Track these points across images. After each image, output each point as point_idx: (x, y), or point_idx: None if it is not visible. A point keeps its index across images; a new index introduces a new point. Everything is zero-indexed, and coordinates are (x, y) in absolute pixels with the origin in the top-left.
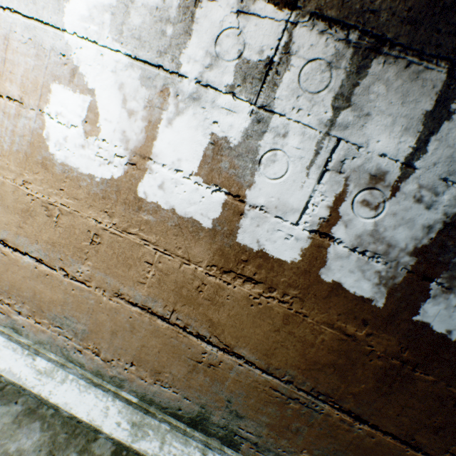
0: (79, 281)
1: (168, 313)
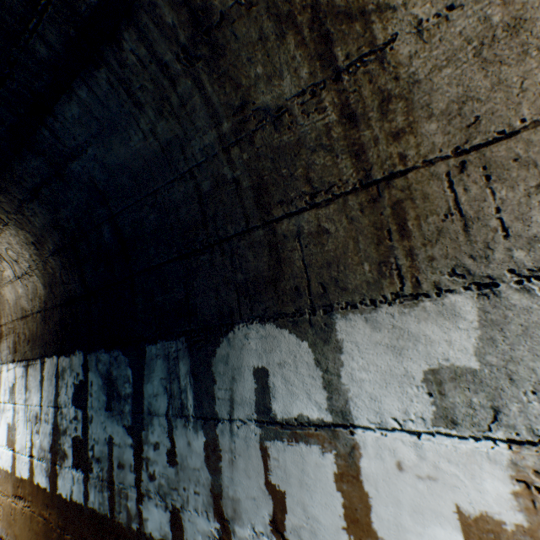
0: None
1: (7, 537)
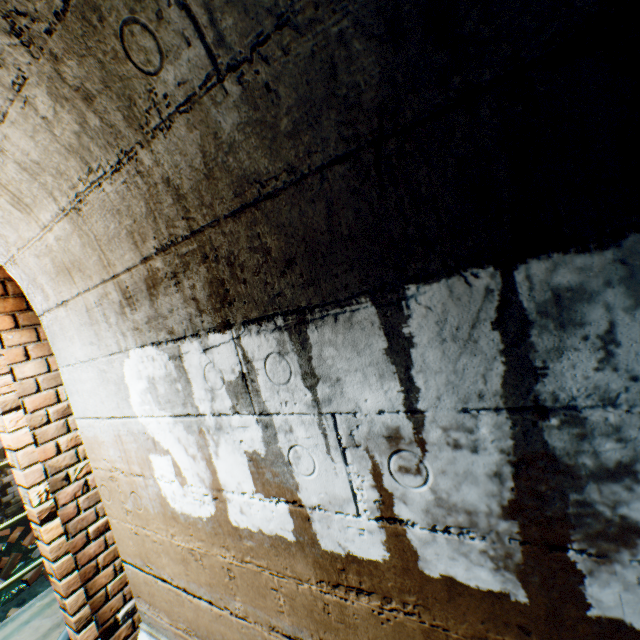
0: (241, 618)
1: None
